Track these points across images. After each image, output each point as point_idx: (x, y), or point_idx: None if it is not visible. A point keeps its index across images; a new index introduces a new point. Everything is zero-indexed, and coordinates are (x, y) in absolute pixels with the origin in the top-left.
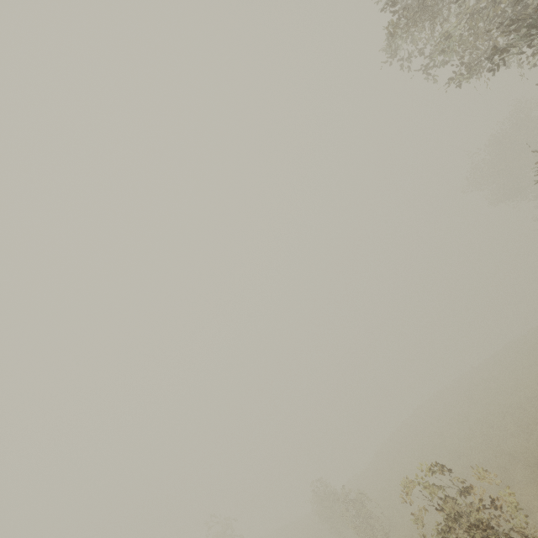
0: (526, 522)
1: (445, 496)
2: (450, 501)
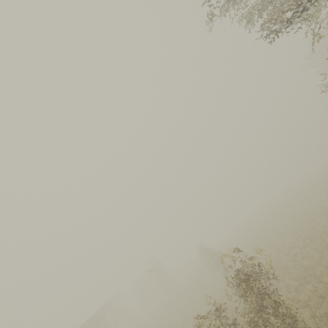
0: (273, 272)
1: (241, 260)
2: (243, 262)
